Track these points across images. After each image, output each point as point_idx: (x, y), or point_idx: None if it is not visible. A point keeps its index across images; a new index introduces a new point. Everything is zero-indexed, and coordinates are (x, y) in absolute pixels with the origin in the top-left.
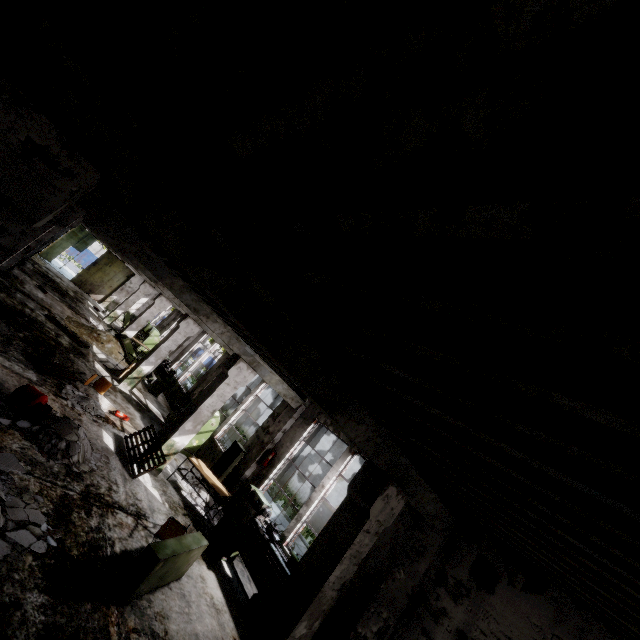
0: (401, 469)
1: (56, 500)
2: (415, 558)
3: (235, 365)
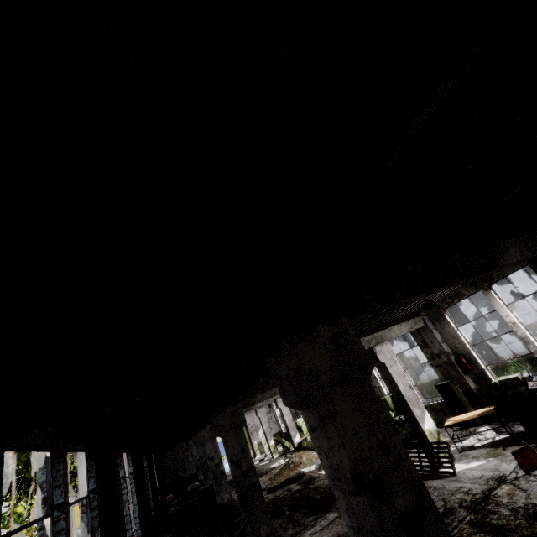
0: None
1: (475, 530)
2: None
3: (376, 354)
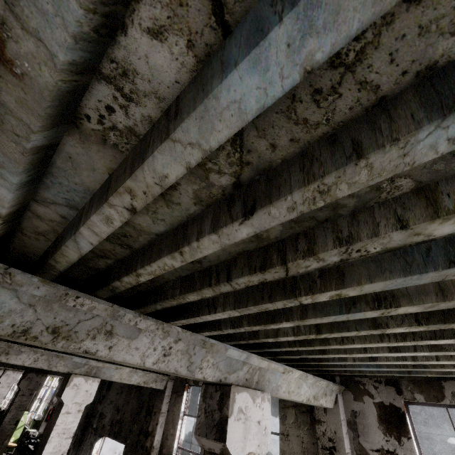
0: None
1: None
2: None
3: (3, 375)
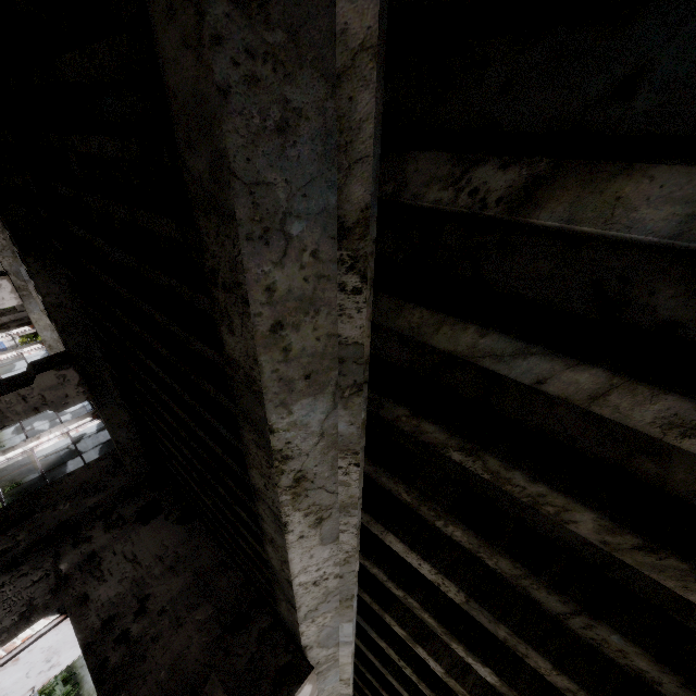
0: (94, 363)
1: None
2: (91, 494)
3: None
